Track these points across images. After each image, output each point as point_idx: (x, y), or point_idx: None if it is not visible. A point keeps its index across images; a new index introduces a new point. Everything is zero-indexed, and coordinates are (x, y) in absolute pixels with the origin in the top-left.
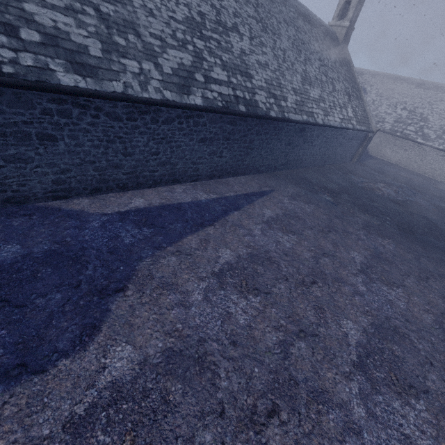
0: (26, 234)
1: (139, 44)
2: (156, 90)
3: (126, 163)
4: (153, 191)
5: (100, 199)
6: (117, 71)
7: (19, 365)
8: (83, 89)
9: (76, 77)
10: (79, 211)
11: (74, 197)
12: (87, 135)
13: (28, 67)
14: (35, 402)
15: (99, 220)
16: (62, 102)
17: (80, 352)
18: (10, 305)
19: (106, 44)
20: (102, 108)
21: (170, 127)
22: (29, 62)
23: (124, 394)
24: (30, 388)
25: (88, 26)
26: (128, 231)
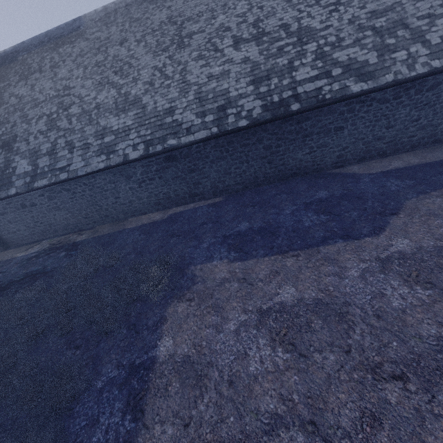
0: (327, 186)
1: (406, 34)
2: (423, 65)
3: (387, 135)
4: (410, 154)
5: (365, 165)
6: (388, 66)
7: (346, 235)
8: (365, 90)
9: (361, 84)
10: (352, 173)
11: (346, 165)
12: (362, 121)
13: (336, 90)
14: (358, 248)
15: (368, 178)
16: (350, 104)
17: (375, 237)
18: (332, 214)
19: (380, 50)
20: (375, 98)
21: (435, 92)
22: (336, 88)
23: (408, 257)
24: (354, 243)
25: (367, 45)
26: (392, 183)
